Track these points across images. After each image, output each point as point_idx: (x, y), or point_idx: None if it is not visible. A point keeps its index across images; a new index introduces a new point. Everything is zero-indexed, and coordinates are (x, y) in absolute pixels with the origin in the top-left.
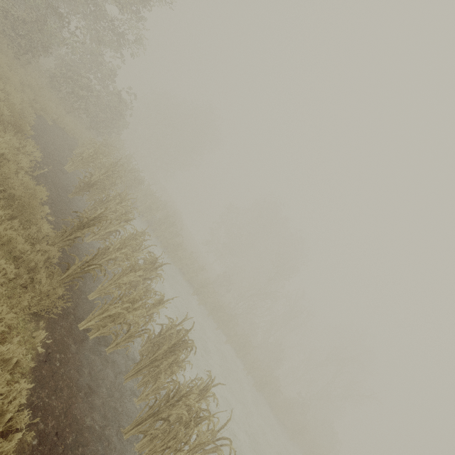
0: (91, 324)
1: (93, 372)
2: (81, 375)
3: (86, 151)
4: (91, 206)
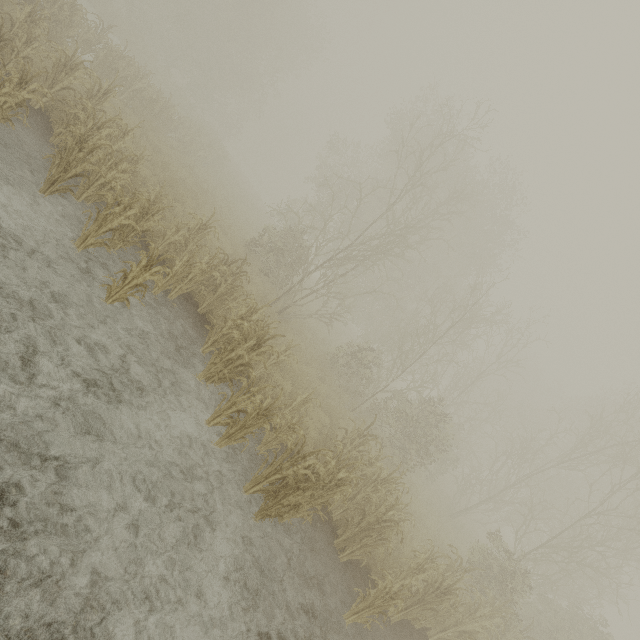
0: None
1: None
2: None
3: None
4: None
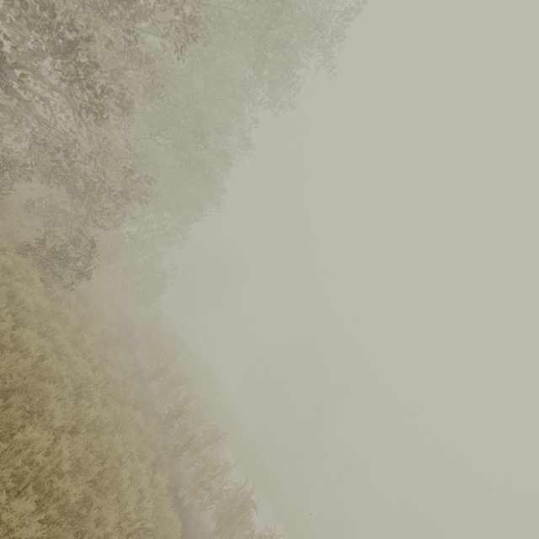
0: (187, 491)
1: (193, 530)
2: (189, 530)
3: (154, 340)
4: (162, 389)
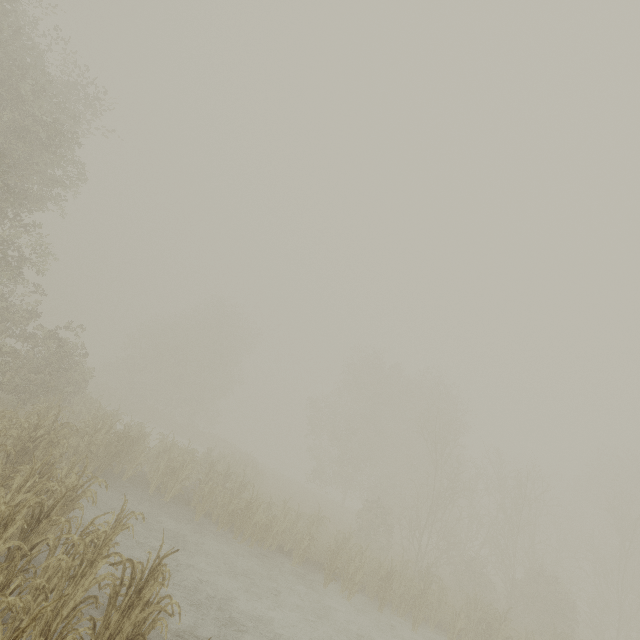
0: None
1: None
2: None
3: None
4: None
